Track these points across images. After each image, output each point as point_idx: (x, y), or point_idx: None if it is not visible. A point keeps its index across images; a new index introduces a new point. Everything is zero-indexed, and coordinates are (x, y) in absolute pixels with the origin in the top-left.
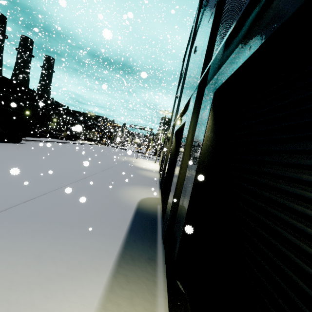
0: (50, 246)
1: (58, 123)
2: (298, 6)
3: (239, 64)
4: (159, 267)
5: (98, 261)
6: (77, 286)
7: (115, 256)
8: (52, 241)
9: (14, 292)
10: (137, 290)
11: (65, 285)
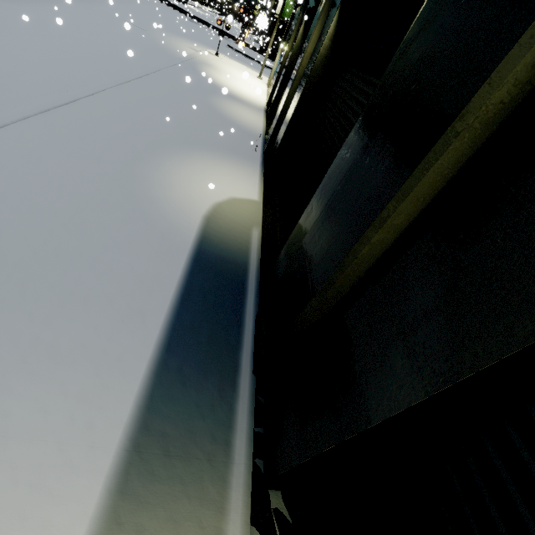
0: None
1: None
2: None
3: None
4: (236, 471)
5: (55, 486)
6: None
7: (114, 452)
8: None
9: None
10: None
11: None
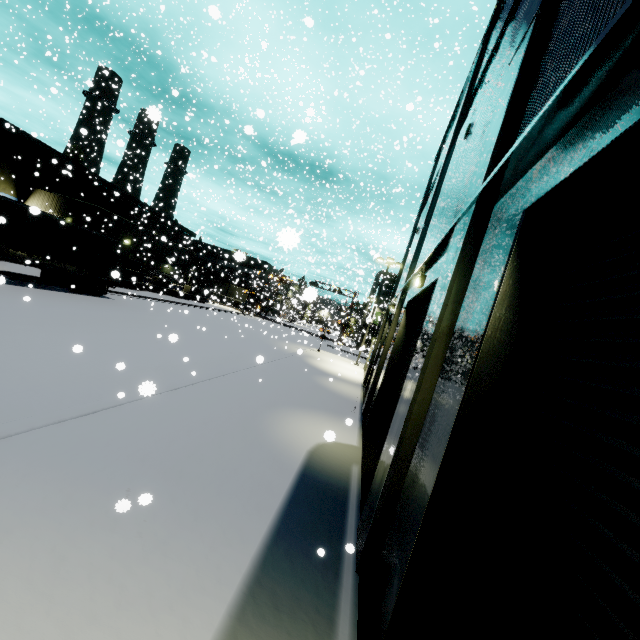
0: (94, 536)
1: (178, 265)
2: None
3: (618, 129)
4: None
5: (193, 597)
6: None
7: (234, 590)
8: (103, 522)
9: None
10: None
11: None
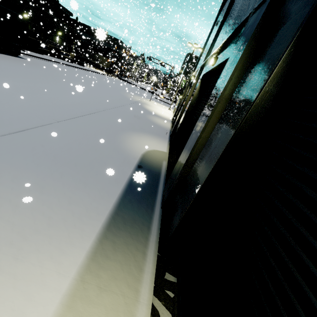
0: (32, 195)
1: (64, 38)
2: None
3: None
4: (152, 237)
5: (85, 220)
6: (55, 249)
7: (105, 217)
8: (36, 188)
9: None
10: (123, 261)
11: (41, 247)
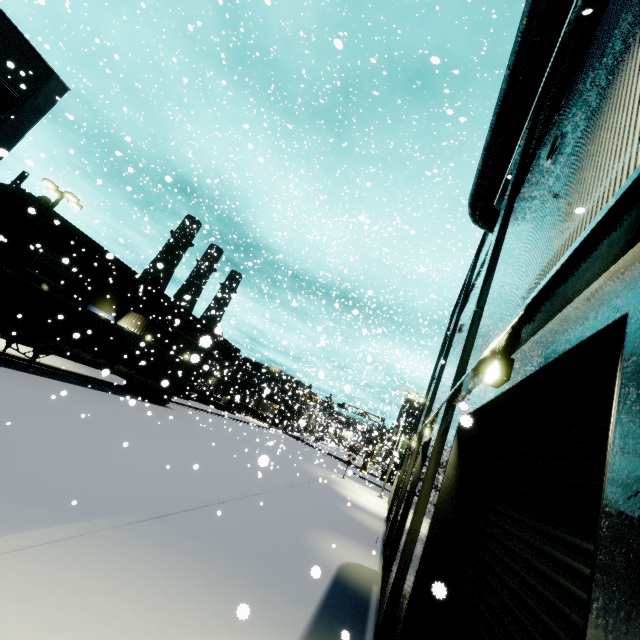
0: (227, 580)
1: (221, 378)
2: (489, 399)
3: (472, 408)
4: None
5: (282, 624)
6: (260, 639)
7: (302, 628)
8: (228, 575)
9: (203, 612)
10: None
11: (248, 631)
